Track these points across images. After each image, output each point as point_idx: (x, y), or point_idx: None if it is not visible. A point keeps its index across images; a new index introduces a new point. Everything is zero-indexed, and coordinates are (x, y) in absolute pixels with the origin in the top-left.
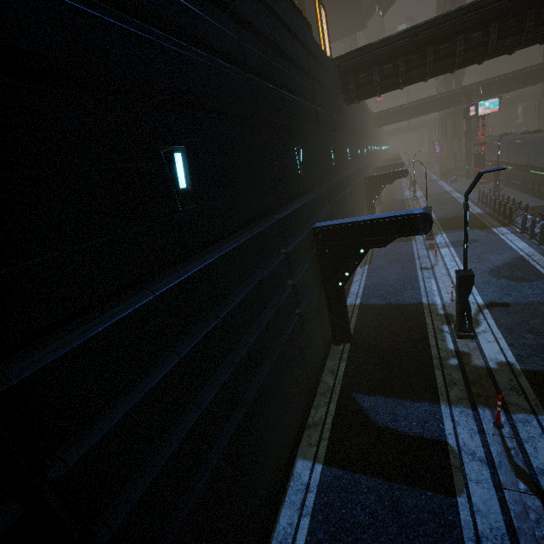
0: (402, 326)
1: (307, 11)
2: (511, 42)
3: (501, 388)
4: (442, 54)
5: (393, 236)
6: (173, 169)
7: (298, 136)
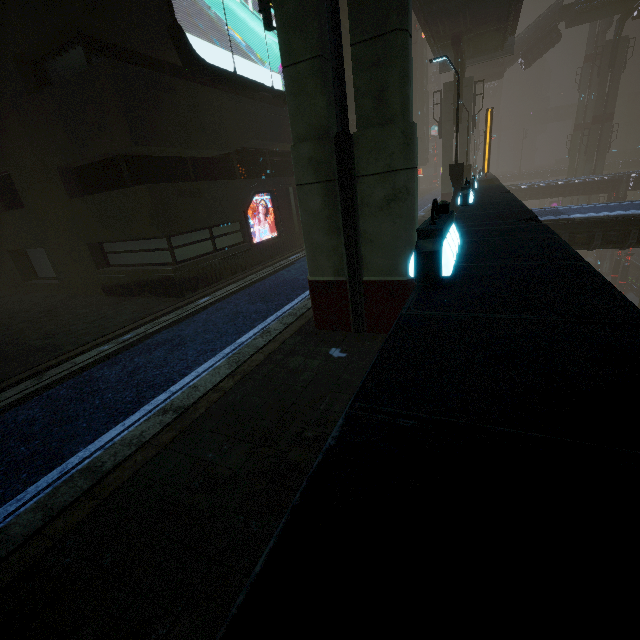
0: None
1: (464, 101)
2: None
3: None
4: None
5: None
6: None
7: None
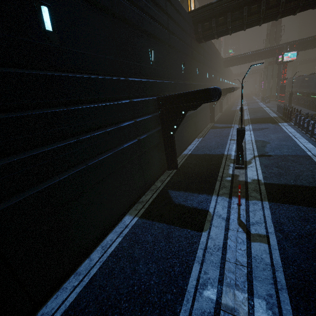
0: (208, 163)
1: None
2: (293, 5)
3: (249, 190)
4: (253, 12)
5: (199, 102)
6: (41, 15)
7: (153, 44)
